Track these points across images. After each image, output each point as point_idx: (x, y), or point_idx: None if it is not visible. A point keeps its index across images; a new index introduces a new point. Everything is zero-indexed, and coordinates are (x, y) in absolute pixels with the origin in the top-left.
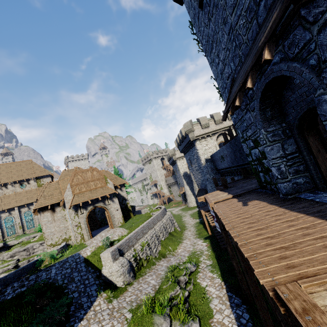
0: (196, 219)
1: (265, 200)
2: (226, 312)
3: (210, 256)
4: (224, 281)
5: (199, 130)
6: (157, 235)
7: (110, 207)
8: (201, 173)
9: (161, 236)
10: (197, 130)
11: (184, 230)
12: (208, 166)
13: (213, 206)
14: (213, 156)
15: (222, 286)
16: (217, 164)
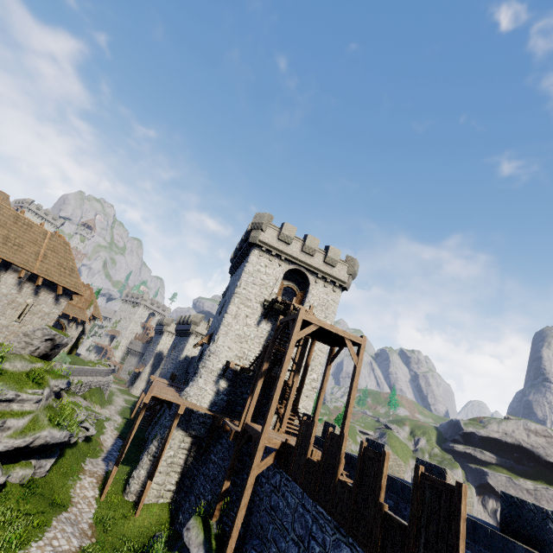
0: (128, 405)
1: (176, 389)
2: (111, 439)
3: (120, 425)
4: (120, 434)
5: (203, 328)
6: (91, 385)
7: (69, 330)
8: (172, 364)
9: (92, 389)
10: (202, 327)
11: (110, 404)
12: (183, 363)
13: (156, 381)
14: (193, 358)
15: (117, 434)
16: (190, 366)
